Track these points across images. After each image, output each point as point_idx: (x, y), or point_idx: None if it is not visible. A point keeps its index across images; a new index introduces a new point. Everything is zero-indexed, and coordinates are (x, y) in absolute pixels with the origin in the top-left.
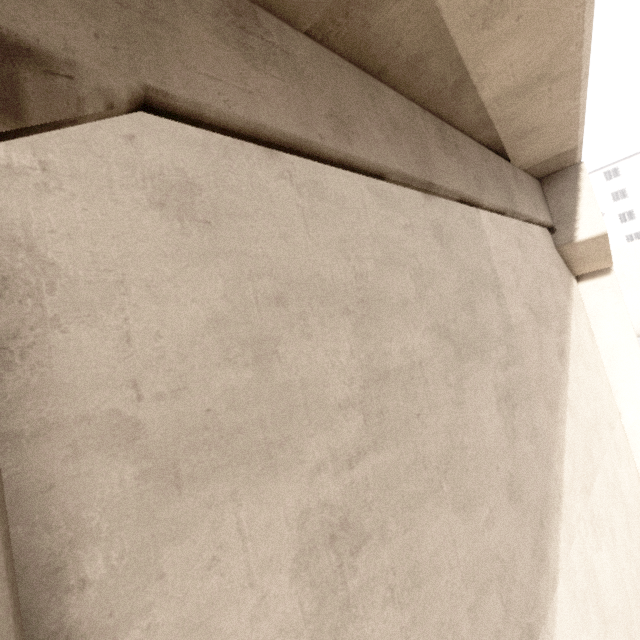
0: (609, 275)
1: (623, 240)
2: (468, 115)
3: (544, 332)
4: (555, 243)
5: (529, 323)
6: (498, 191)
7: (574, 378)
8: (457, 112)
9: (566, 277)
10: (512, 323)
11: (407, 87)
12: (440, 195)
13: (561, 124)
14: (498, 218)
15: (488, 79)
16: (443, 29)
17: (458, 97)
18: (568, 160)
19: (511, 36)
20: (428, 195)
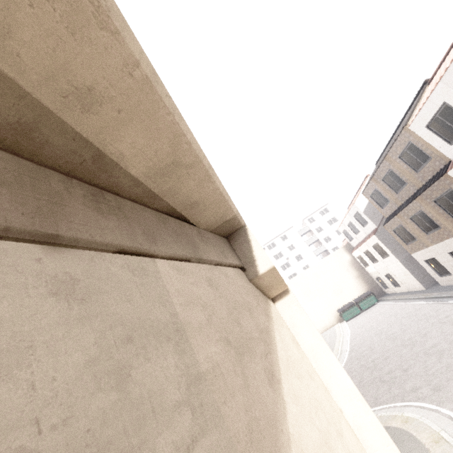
0: (289, 294)
1: (302, 270)
2: (130, 187)
3: (248, 362)
4: (248, 278)
5: (228, 359)
6: (178, 243)
7: (291, 399)
8: (116, 184)
9: (263, 301)
10: (202, 369)
11: (34, 154)
12: (82, 247)
13: (215, 199)
14: (183, 264)
15: (127, 159)
16: (37, 102)
17: (107, 171)
18: (236, 224)
19: (123, 125)
20: (59, 247)
